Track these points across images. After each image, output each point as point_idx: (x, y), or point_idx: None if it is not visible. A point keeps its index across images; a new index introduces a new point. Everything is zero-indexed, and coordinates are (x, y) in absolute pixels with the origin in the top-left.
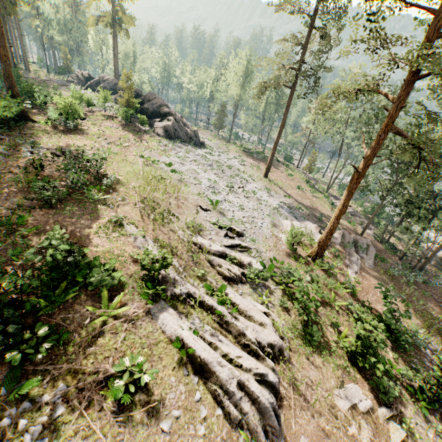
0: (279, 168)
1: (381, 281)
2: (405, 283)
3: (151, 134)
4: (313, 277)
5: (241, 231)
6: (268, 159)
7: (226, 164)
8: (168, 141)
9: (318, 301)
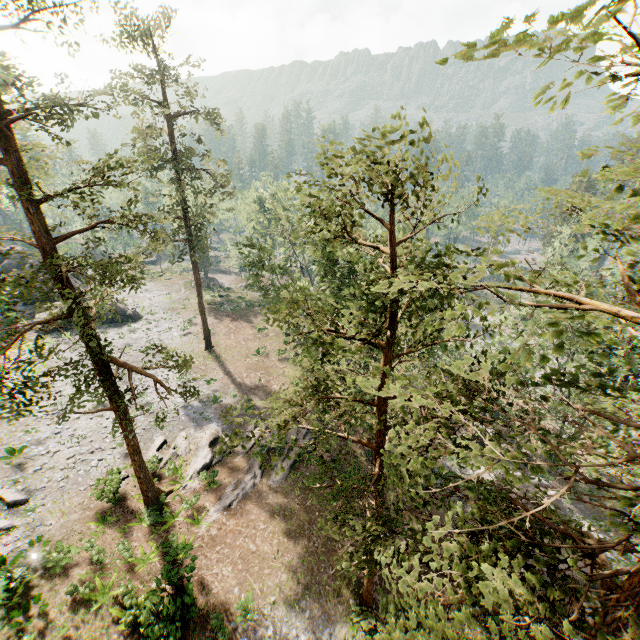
0: (254, 319)
1: (273, 509)
2: (330, 496)
3: (28, 333)
4: (93, 556)
5: (18, 499)
6: (202, 327)
7: (150, 343)
8: (52, 337)
9: (74, 600)
